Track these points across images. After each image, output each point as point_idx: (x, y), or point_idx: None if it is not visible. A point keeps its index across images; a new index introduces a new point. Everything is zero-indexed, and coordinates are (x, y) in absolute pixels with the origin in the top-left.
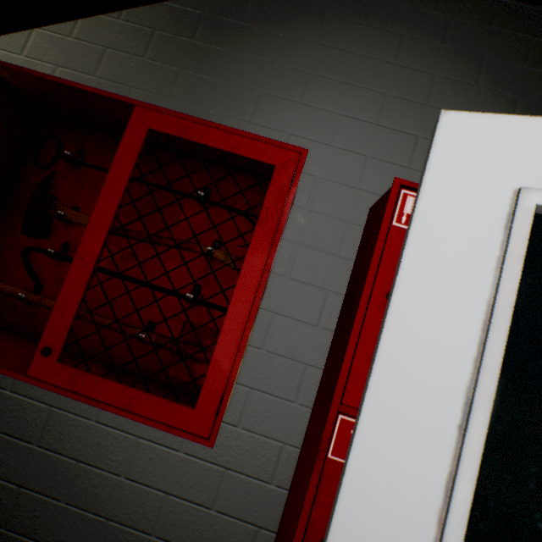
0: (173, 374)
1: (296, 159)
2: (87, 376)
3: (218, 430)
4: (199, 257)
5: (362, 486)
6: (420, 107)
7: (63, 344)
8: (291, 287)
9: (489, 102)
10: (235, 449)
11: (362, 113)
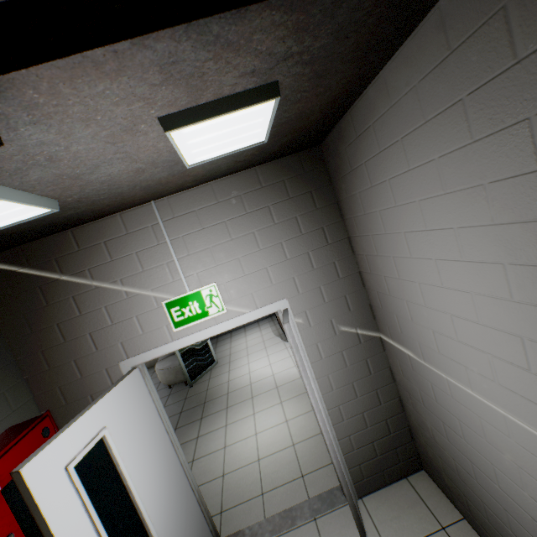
0: None
1: None
2: None
3: None
4: None
5: None
6: None
7: None
8: None
9: None
10: None
11: None
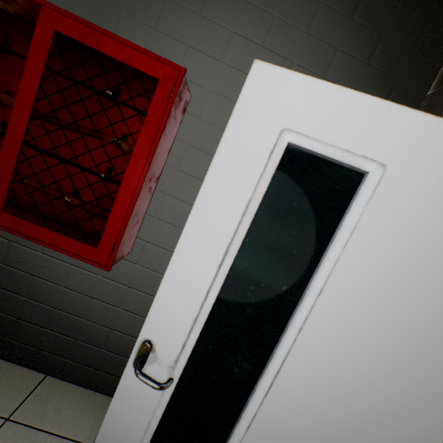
0: (91, 228)
1: (176, 76)
2: (24, 222)
3: (112, 262)
4: (111, 146)
5: (168, 290)
6: (301, 34)
7: (5, 200)
8: (179, 177)
9: (358, 37)
10: (134, 277)
11: (252, 34)
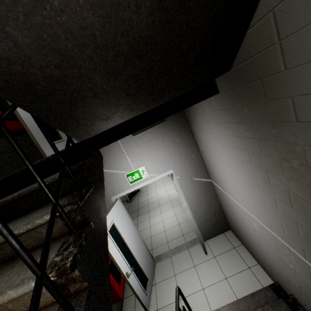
0: None
1: None
2: None
3: None
4: None
5: (120, 265)
6: None
7: None
8: None
9: None
10: None
11: None
